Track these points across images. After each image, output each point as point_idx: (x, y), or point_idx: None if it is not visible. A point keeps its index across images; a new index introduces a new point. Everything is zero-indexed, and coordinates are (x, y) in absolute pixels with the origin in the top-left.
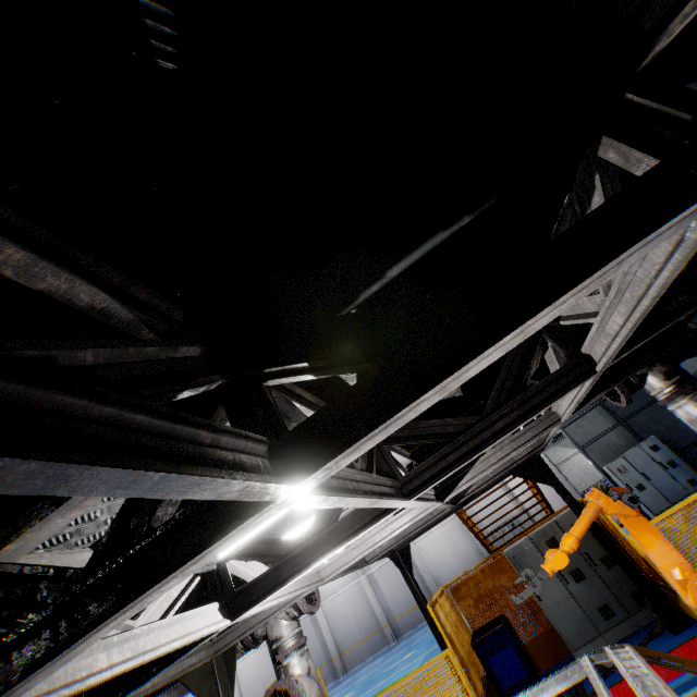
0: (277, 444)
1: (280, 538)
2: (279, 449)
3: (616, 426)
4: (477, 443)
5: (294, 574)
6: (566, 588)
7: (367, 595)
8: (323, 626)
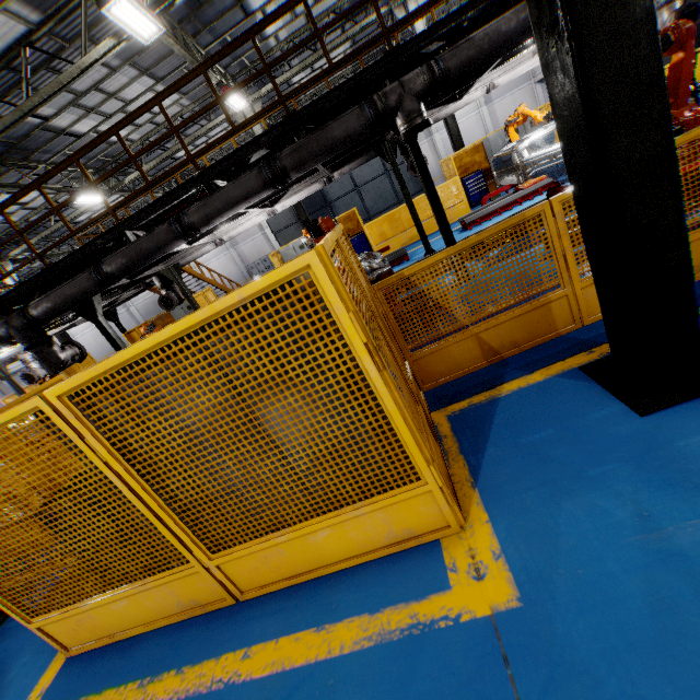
0: None
1: None
2: None
3: (297, 222)
4: (45, 328)
5: None
6: None
7: None
8: (138, 317)
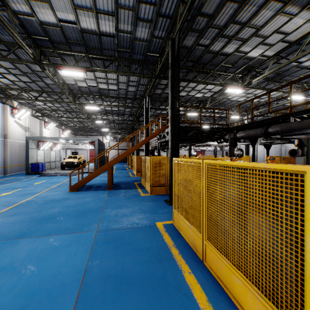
0: (211, 140)
1: None
2: (211, 140)
3: None
4: (240, 141)
5: (223, 143)
6: None
7: None
8: (282, 152)
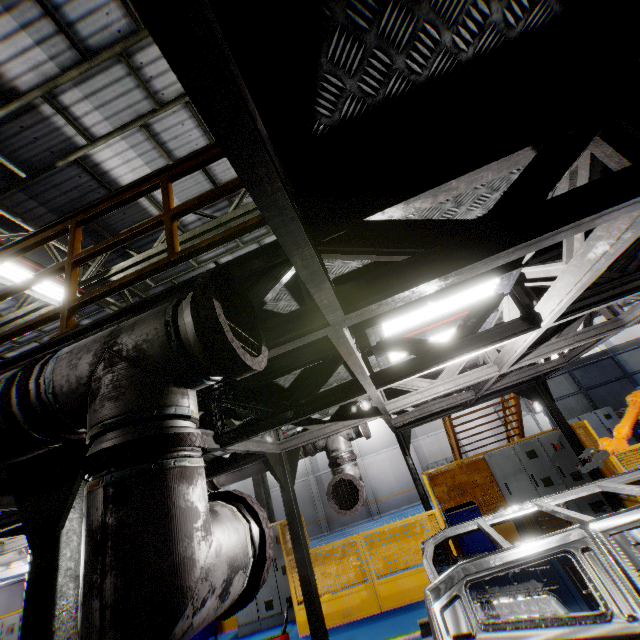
0: None
1: (423, 339)
2: None
3: (578, 393)
4: (616, 293)
5: (437, 363)
6: (535, 490)
7: (312, 491)
8: None
